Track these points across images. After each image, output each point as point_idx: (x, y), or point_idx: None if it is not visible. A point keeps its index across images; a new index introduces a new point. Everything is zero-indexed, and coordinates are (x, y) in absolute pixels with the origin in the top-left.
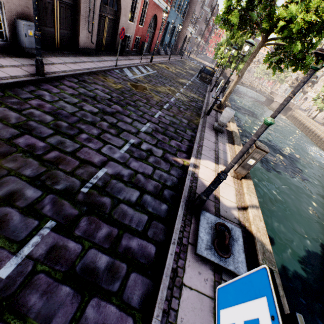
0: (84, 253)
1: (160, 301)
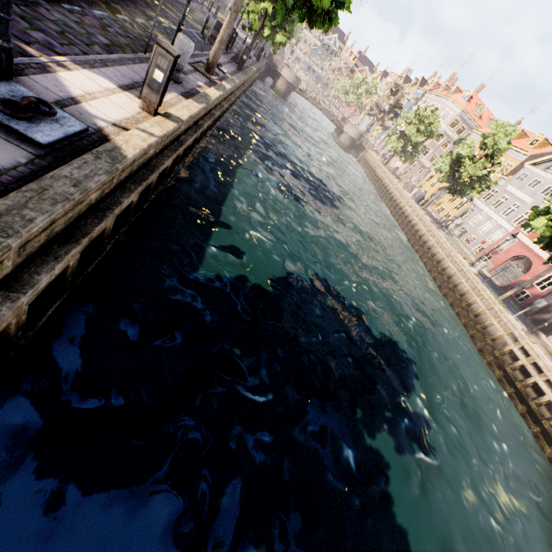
0: None
1: None
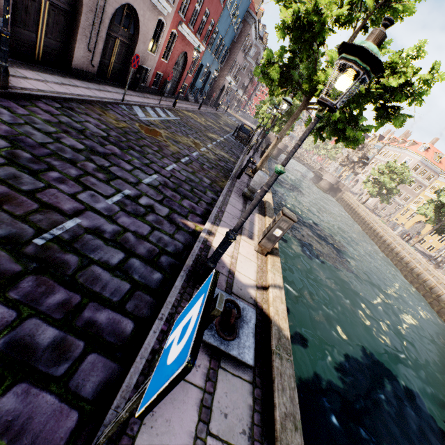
0: (19, 322)
1: (125, 388)
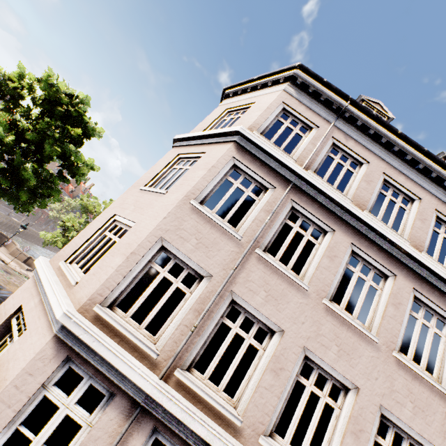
0: None
1: None
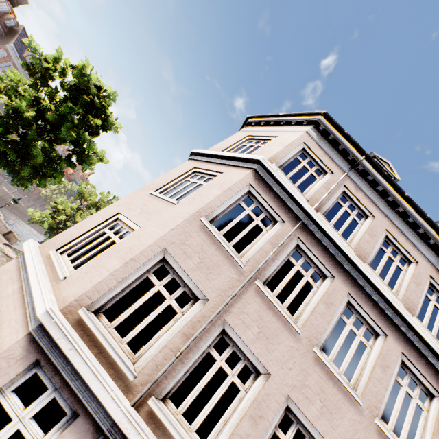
0: None
1: None
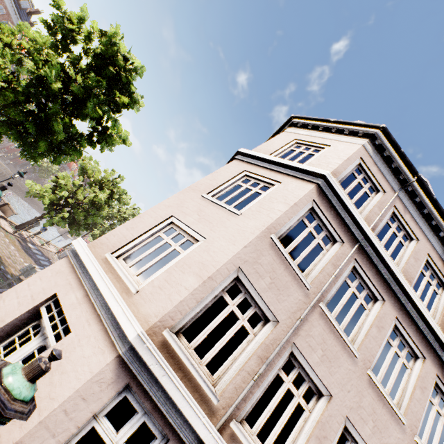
0: None
1: None
